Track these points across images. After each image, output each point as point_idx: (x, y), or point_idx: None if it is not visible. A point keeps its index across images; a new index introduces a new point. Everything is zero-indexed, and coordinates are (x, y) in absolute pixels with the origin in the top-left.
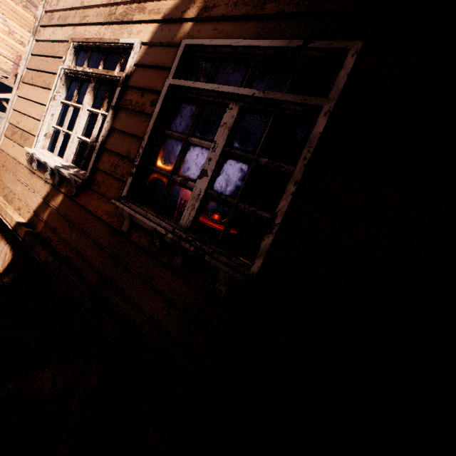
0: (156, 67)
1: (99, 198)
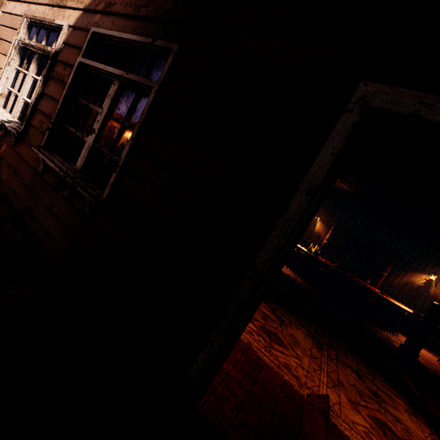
0: (75, 47)
1: (29, 147)
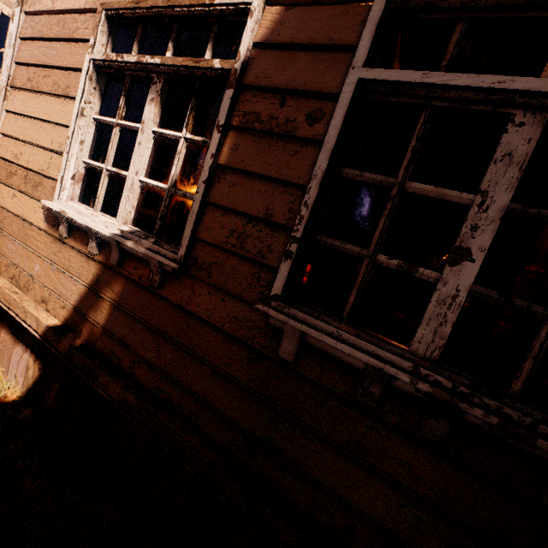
0: (309, 46)
1: (210, 292)
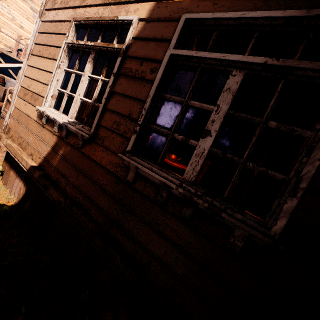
0: (154, 39)
1: (103, 150)
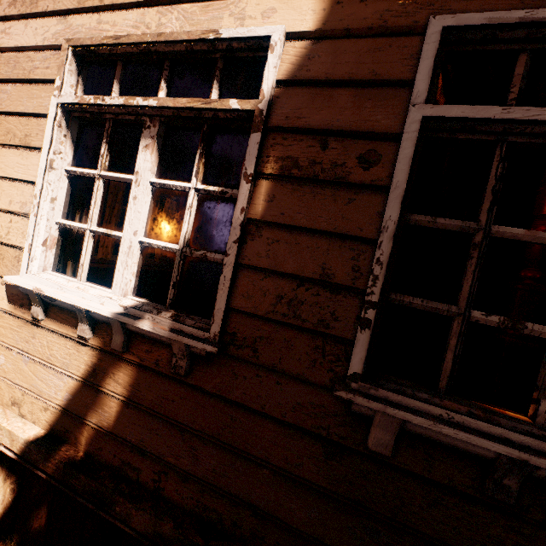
0: (349, 82)
1: (259, 374)
